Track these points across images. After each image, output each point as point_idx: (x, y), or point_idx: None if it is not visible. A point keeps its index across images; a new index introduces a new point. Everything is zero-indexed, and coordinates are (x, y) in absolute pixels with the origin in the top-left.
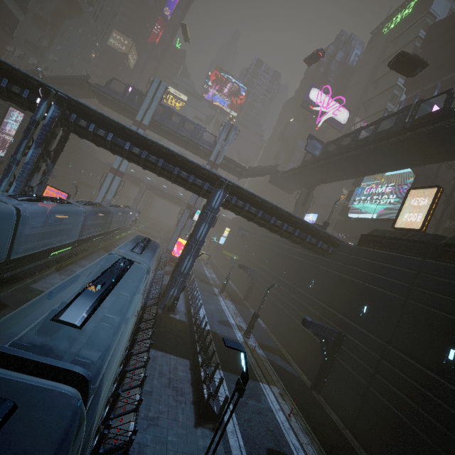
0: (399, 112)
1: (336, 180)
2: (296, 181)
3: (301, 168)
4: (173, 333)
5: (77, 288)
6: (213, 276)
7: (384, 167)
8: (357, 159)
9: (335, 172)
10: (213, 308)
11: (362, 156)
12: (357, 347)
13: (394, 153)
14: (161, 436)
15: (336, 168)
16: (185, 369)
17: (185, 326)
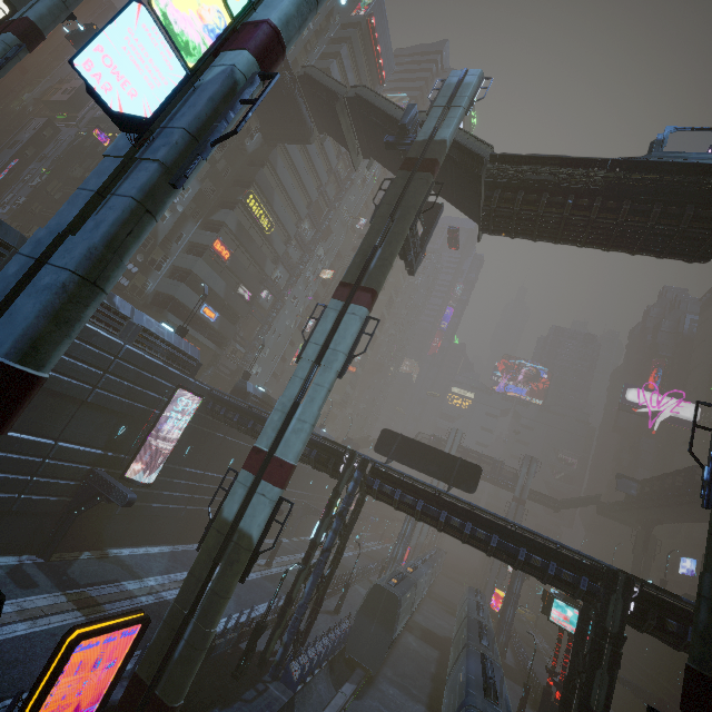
0: (684, 471)
1: (673, 521)
2: (630, 516)
3: (625, 503)
4: (507, 670)
5: (463, 614)
6: (545, 646)
7: (705, 517)
8: (670, 508)
9: (662, 514)
10: (543, 672)
11: (671, 506)
12: (676, 711)
13: (697, 509)
14: (511, 700)
15: (660, 512)
16: (520, 689)
17: (517, 671)
